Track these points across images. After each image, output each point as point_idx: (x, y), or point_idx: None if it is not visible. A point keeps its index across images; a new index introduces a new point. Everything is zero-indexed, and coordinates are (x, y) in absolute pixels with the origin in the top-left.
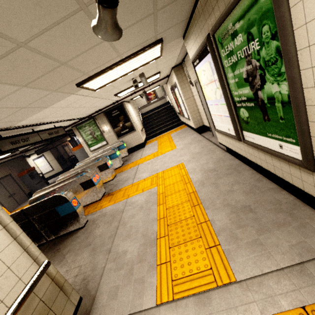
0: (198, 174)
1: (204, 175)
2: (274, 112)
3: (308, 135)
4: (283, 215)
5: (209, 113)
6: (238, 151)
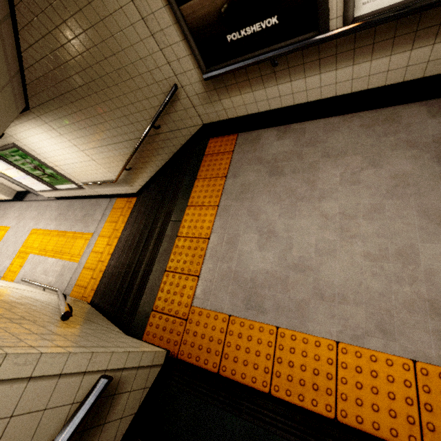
0: (52, 224)
1: (56, 221)
2: (57, 177)
3: (71, 181)
4: (95, 207)
5: (22, 184)
6: (62, 196)
